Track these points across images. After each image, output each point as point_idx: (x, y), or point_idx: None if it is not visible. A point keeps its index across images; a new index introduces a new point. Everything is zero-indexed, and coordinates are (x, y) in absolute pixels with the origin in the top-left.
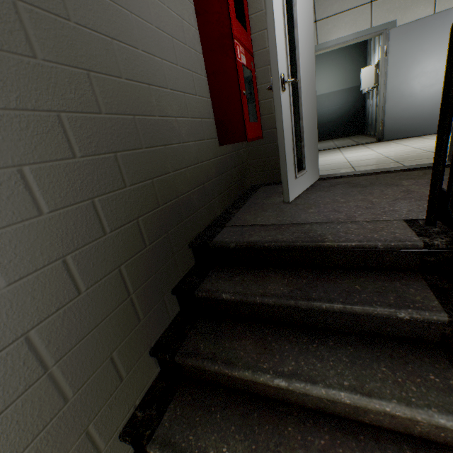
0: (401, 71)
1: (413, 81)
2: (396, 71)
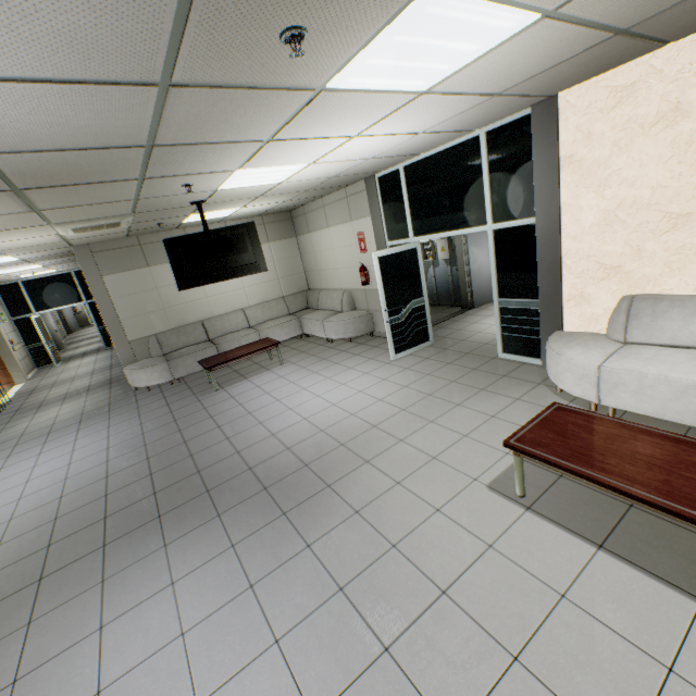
0: (477, 254)
1: (483, 262)
2: (474, 254)
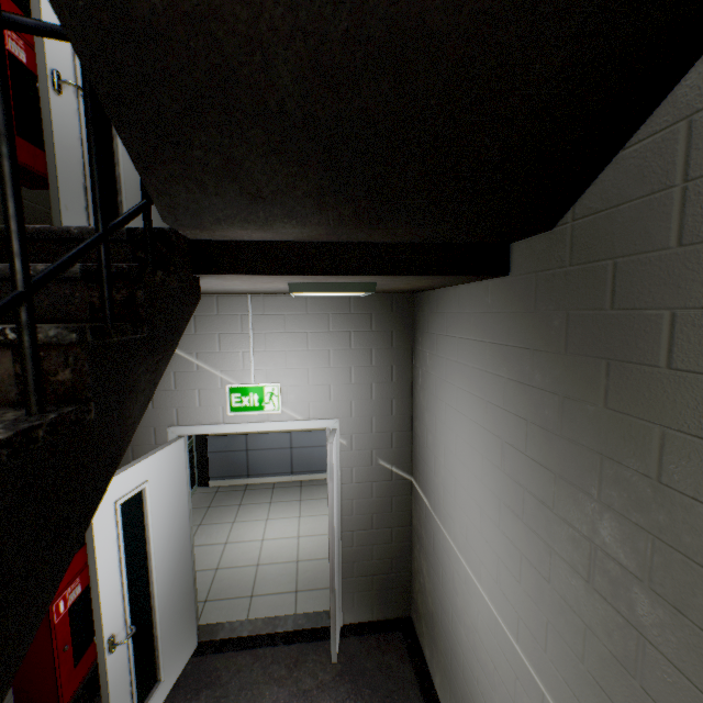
0: None
1: None
2: None
